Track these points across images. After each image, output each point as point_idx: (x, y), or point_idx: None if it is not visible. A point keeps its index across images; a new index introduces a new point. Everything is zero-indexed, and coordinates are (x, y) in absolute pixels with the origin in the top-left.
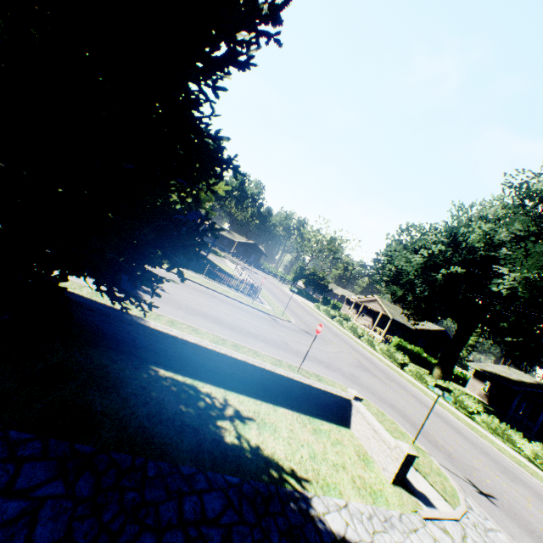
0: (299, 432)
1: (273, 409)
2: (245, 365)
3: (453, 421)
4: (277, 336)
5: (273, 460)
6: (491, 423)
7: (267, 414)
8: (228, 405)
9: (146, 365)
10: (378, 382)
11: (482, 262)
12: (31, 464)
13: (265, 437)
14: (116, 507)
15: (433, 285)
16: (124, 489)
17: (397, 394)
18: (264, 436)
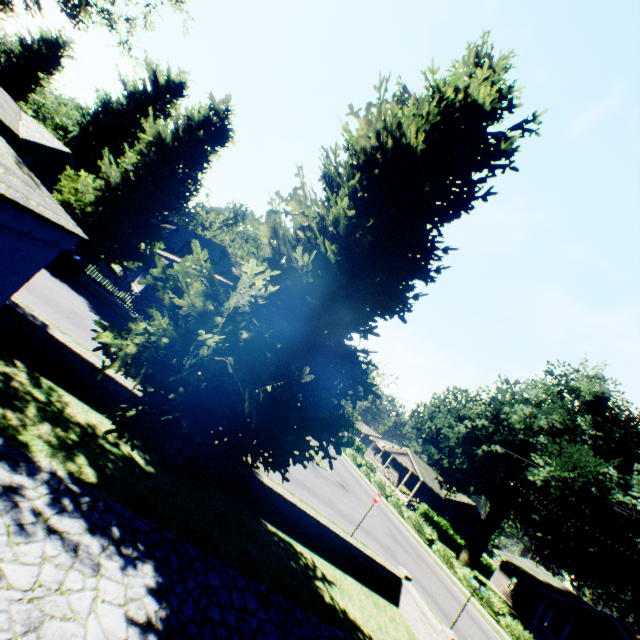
0: (366, 602)
1: (344, 576)
2: (325, 528)
3: (479, 619)
4: (322, 490)
5: (357, 623)
6: (515, 629)
7: (342, 580)
8: (316, 566)
9: (258, 517)
10: (411, 559)
11: (520, 445)
12: (247, 594)
13: (347, 602)
14: (293, 635)
15: (473, 458)
16: (291, 623)
17: (428, 577)
18: (346, 601)
